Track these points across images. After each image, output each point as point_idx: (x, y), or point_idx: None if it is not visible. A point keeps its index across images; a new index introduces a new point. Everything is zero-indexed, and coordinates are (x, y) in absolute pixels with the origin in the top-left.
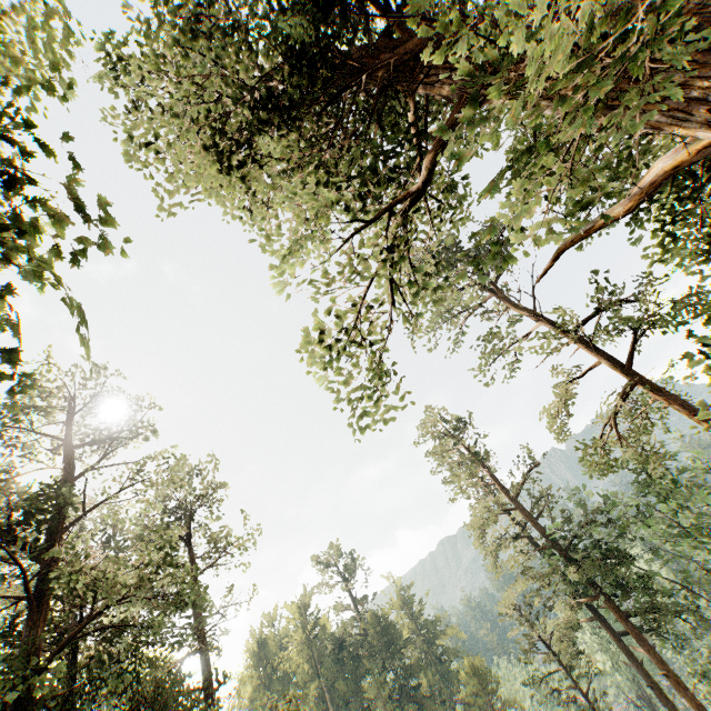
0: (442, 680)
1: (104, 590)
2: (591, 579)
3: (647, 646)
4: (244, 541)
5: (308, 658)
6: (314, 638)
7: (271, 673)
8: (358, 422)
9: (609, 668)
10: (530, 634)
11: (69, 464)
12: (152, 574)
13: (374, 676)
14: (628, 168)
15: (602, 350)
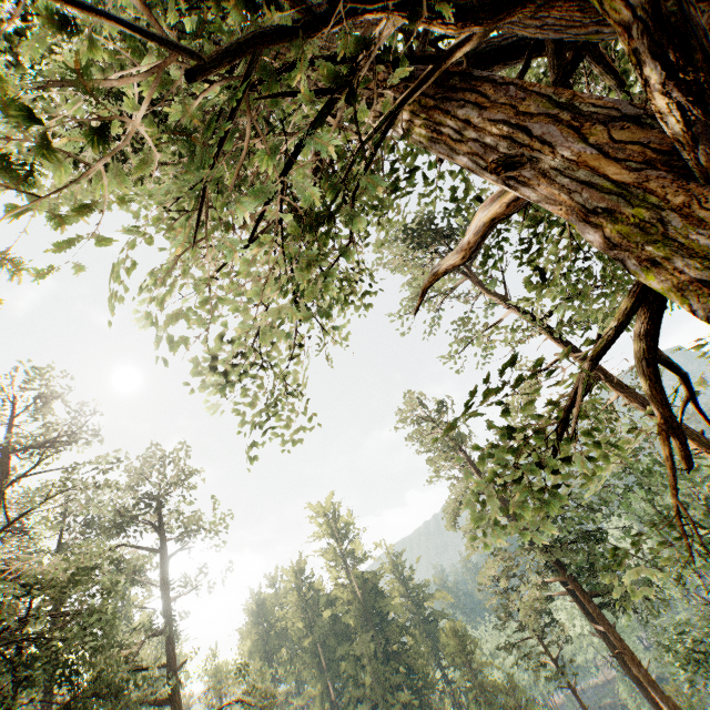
0: (429, 638)
1: (5, 610)
2: (560, 560)
3: (607, 624)
4: (216, 525)
5: (302, 617)
6: (309, 599)
7: (269, 630)
8: (248, 450)
9: (587, 632)
10: (505, 605)
11: (4, 471)
12: (63, 590)
13: (362, 635)
14: (473, 201)
15: (569, 342)
